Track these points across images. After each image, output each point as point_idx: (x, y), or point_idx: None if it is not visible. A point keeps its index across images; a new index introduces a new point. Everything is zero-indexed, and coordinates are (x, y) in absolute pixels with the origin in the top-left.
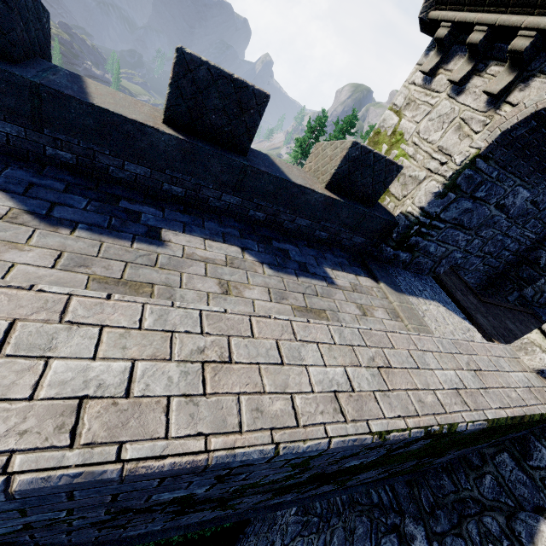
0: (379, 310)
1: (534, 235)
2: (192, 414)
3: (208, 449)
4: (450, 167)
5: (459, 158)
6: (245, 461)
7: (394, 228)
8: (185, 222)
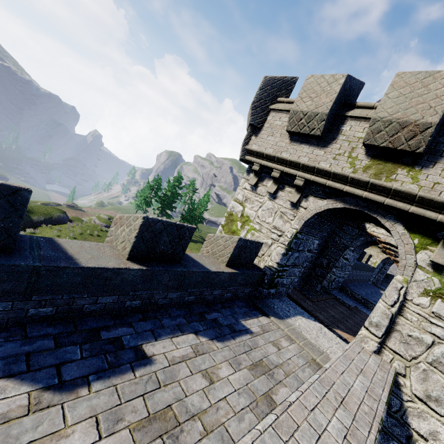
0: (281, 339)
1: (316, 251)
2: None
3: None
4: (285, 239)
5: (289, 234)
6: None
7: (265, 276)
8: (150, 328)
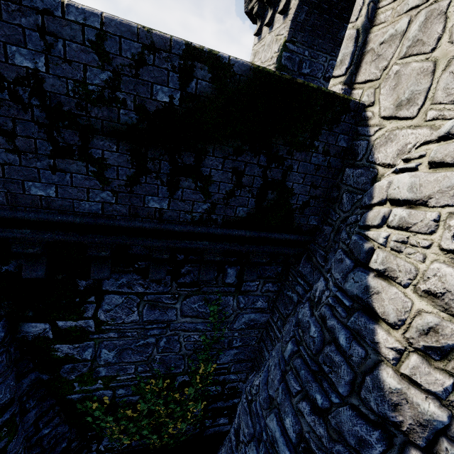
0: None
1: None
2: None
3: None
4: (274, 57)
5: (277, 49)
6: (44, 2)
7: None
8: None
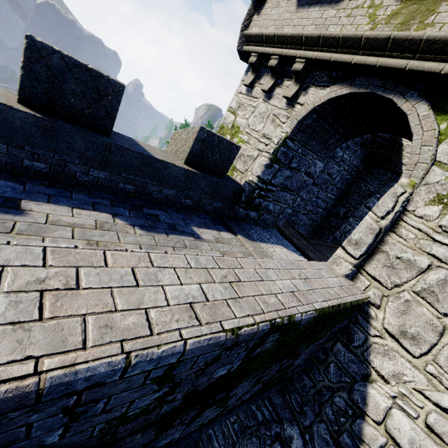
0: (238, 254)
1: (333, 196)
2: (20, 340)
3: (39, 370)
4: (271, 146)
5: (276, 139)
6: (92, 379)
7: (242, 193)
8: (50, 194)
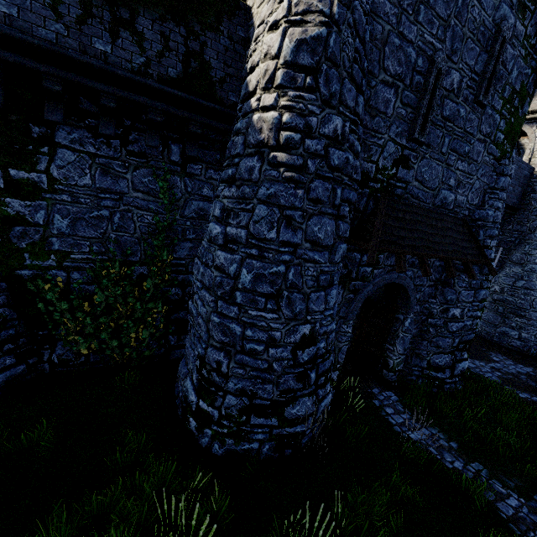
0: None
1: None
2: None
3: None
4: None
5: None
6: None
7: None
8: None
